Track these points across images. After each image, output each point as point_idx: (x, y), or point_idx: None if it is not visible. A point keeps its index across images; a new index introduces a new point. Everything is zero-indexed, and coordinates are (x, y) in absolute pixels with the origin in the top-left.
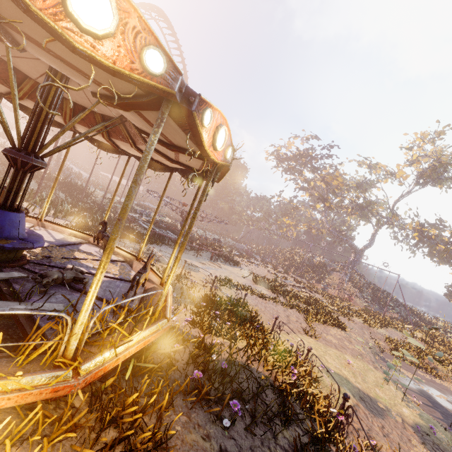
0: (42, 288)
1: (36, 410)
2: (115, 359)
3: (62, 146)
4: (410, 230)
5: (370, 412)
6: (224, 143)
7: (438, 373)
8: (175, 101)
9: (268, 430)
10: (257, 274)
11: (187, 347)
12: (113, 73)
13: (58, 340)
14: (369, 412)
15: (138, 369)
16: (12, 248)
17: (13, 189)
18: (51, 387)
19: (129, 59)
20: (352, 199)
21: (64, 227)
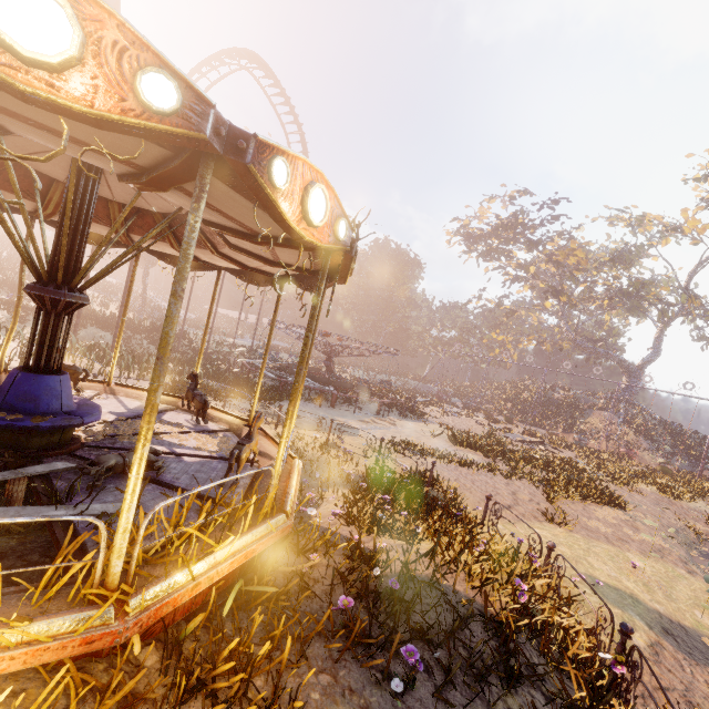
0: (92, 482)
1: (60, 675)
2: (191, 584)
3: (105, 268)
4: None
5: (687, 656)
6: (327, 213)
7: None
8: (214, 153)
9: (475, 696)
10: (457, 429)
11: (331, 557)
12: (97, 124)
13: (90, 560)
14: (684, 655)
15: (244, 598)
16: (51, 428)
17: (46, 342)
18: (80, 636)
19: (116, 96)
20: (608, 283)
21: (143, 391)
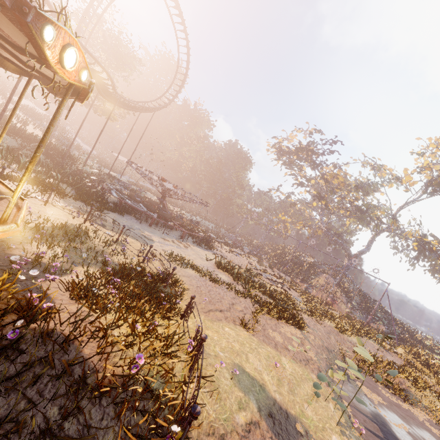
0: None
1: None
2: None
3: None
4: (411, 240)
5: (274, 436)
6: None
7: (409, 396)
8: None
9: None
10: (229, 261)
11: None
12: None
13: None
14: (272, 434)
15: None
16: None
17: None
18: None
19: None
20: (351, 200)
21: None
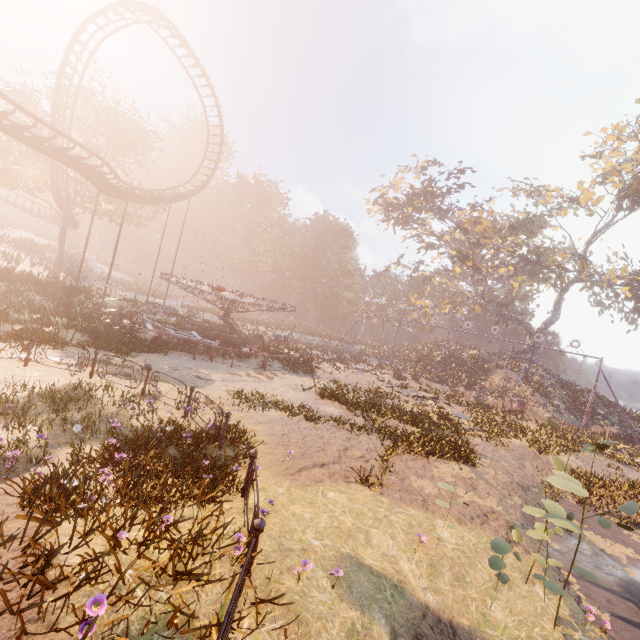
0: None
1: None
2: None
3: None
4: (619, 285)
5: None
6: None
7: None
8: None
9: None
10: (343, 383)
11: None
12: None
13: None
14: None
15: None
16: None
17: None
18: None
19: None
20: (510, 249)
21: None
